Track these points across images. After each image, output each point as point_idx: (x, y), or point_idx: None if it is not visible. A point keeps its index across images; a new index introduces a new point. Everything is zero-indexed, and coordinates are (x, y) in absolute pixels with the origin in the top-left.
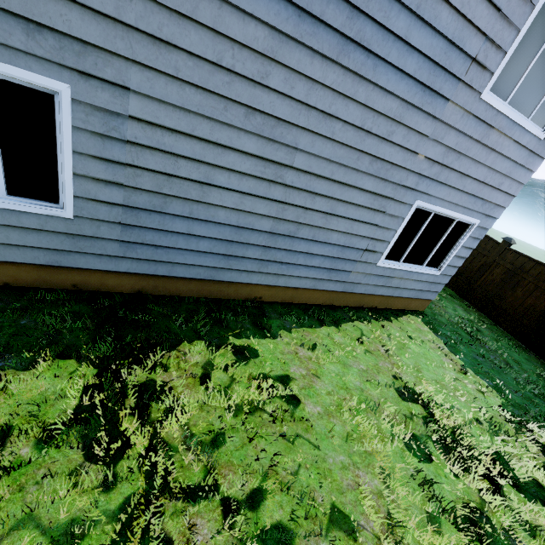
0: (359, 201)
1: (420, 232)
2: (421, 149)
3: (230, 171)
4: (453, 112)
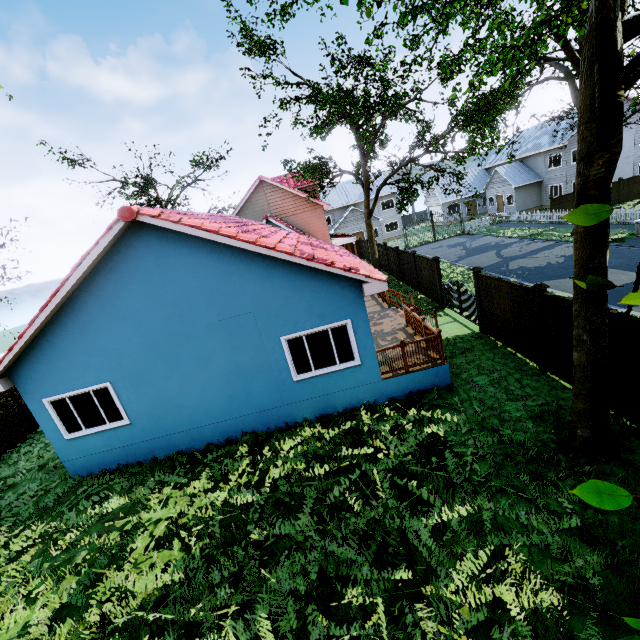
0: (627, 169)
1: None
2: (633, 157)
3: None
4: (636, 151)
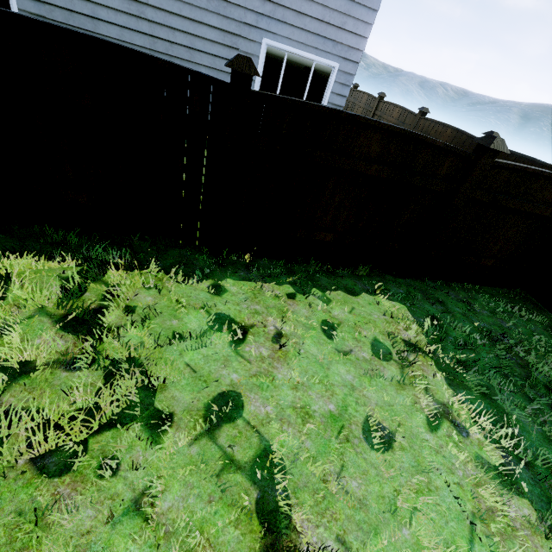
0: (212, 37)
1: (281, 73)
2: None
3: (107, 8)
4: None
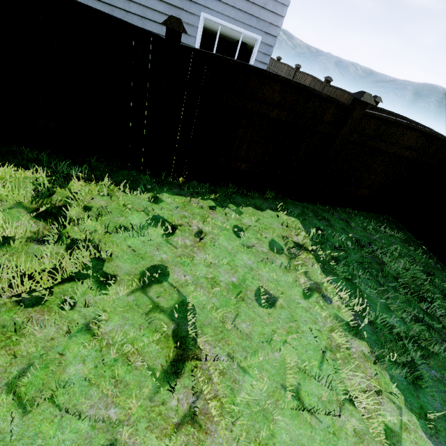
0: (160, 9)
1: (216, 42)
2: None
3: None
4: None
